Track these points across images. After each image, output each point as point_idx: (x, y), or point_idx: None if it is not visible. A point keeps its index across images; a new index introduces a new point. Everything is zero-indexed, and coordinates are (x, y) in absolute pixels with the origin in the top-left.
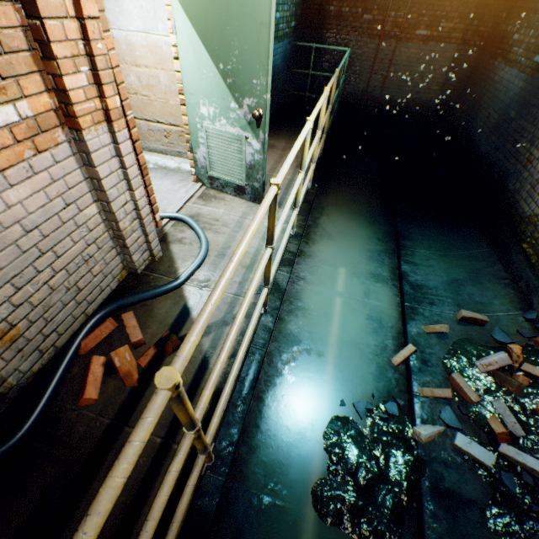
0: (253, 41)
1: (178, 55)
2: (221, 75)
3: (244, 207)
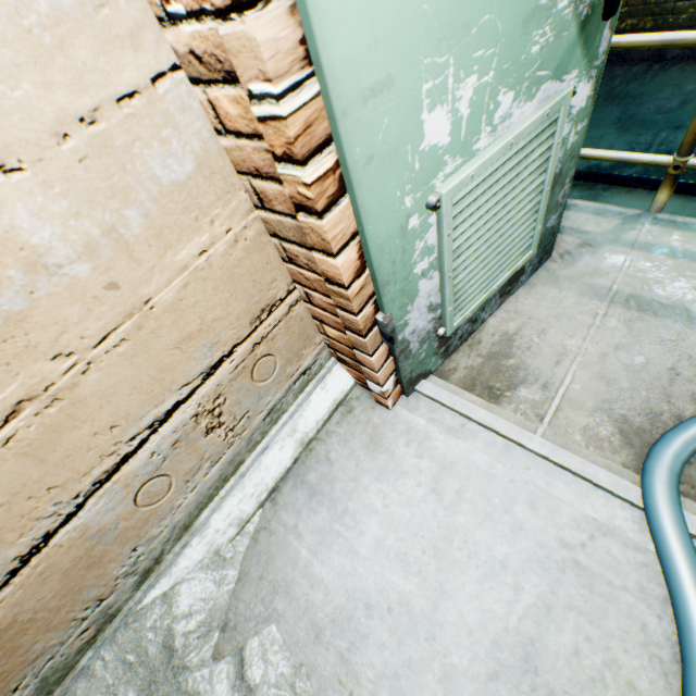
0: None
1: None
2: None
3: (557, 292)
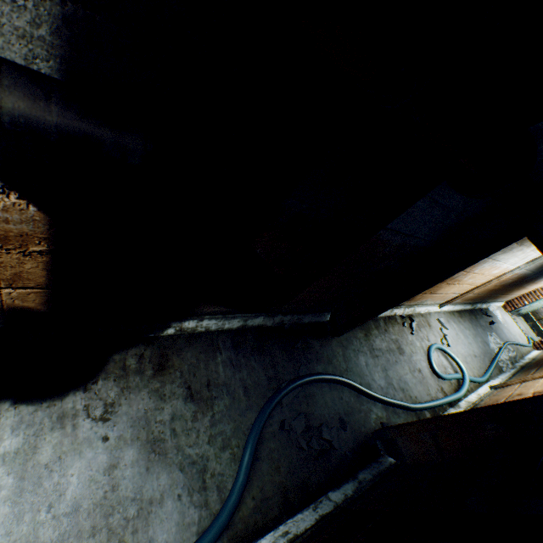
0: None
1: None
2: None
3: (518, 320)
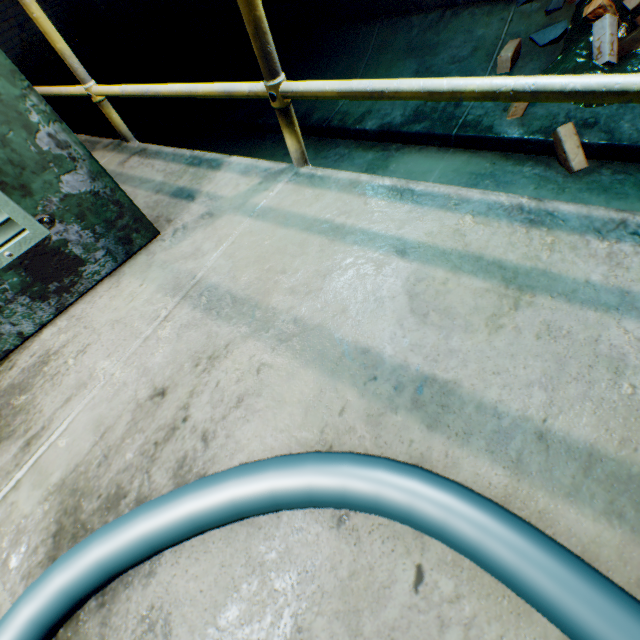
0: None
1: None
2: None
3: (138, 285)
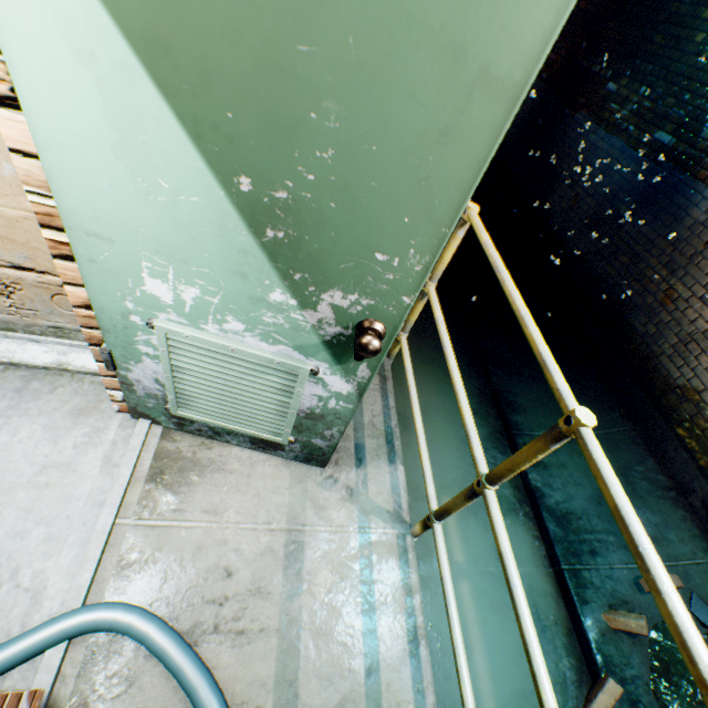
0: (419, 133)
1: (15, 89)
2: (242, 209)
3: (286, 487)
